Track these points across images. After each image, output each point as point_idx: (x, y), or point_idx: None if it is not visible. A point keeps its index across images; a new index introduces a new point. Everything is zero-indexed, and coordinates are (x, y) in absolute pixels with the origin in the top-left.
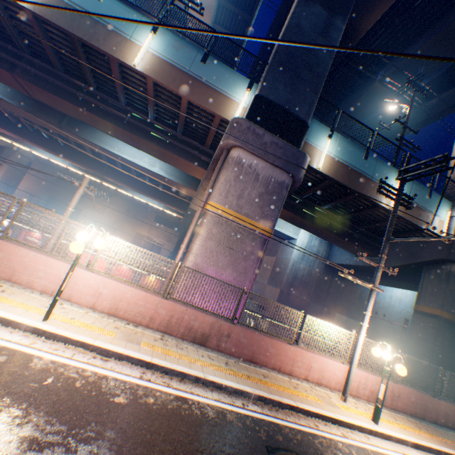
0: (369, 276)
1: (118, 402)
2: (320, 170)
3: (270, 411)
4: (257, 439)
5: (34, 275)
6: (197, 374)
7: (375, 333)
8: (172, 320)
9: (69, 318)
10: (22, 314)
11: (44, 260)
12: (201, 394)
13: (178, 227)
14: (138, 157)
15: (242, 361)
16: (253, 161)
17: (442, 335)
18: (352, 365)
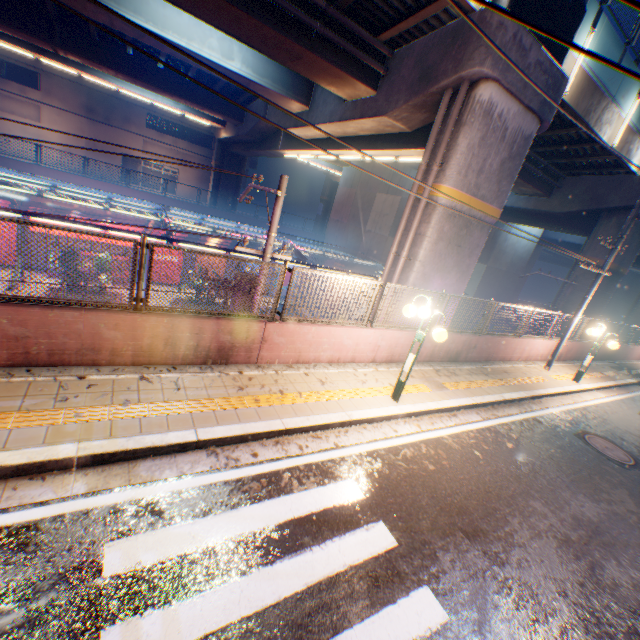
0: (523, 220)
1: (512, 448)
2: (563, 98)
3: (541, 405)
4: (566, 432)
5: (318, 350)
6: (499, 398)
7: (497, 273)
8: (434, 350)
9: (391, 387)
10: (381, 404)
11: (325, 332)
12: (513, 413)
13: (192, 137)
14: (197, 37)
15: (482, 364)
16: (505, 105)
17: (599, 286)
18: (562, 343)
